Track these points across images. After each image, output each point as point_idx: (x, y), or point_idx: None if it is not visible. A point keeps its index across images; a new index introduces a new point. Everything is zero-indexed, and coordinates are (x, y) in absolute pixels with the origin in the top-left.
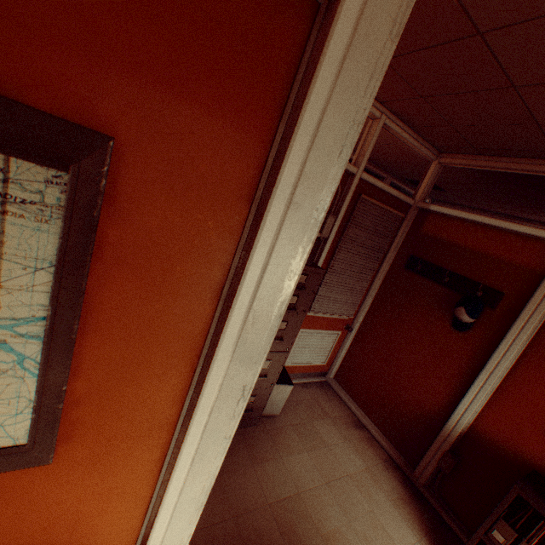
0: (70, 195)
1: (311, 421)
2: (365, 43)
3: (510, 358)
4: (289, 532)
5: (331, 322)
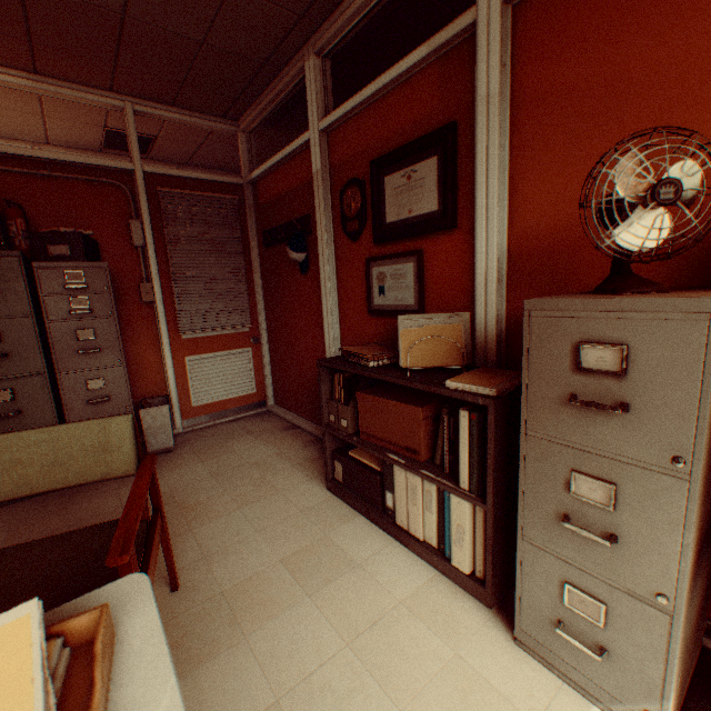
0: None
1: (224, 442)
2: None
3: (327, 267)
4: None
5: (228, 340)
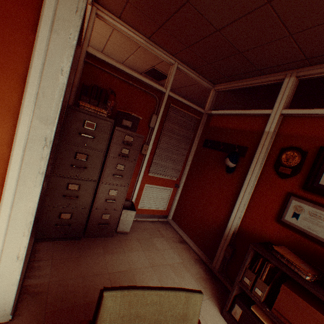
0: None
1: (151, 238)
2: None
3: (253, 180)
4: None
5: (165, 181)
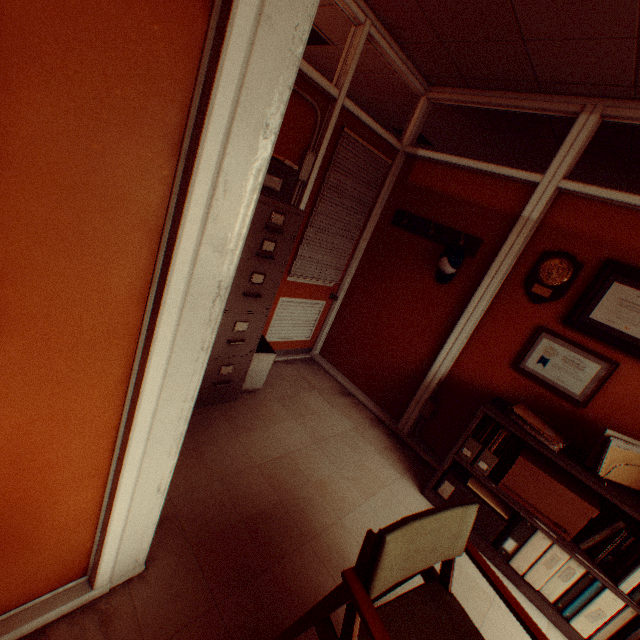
0: None
1: (297, 394)
2: None
3: (485, 303)
4: (280, 485)
5: (315, 290)
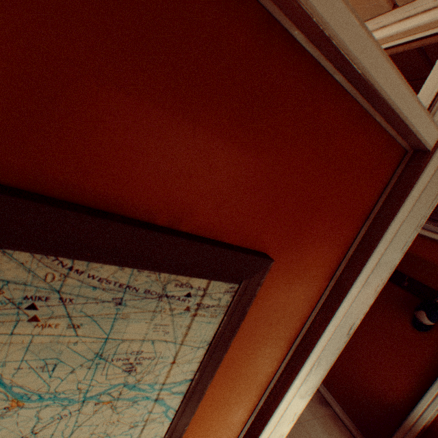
0: (236, 298)
1: None
2: (437, 177)
3: None
4: None
5: None
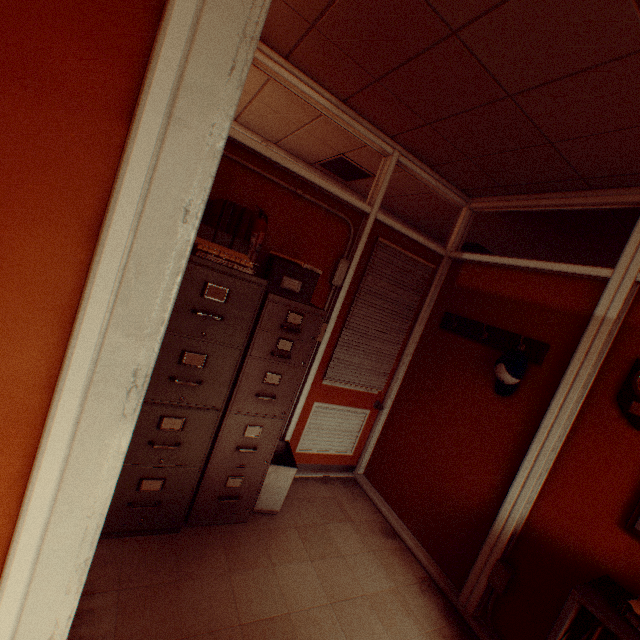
0: None
1: (324, 524)
2: None
3: (563, 423)
4: None
5: (356, 396)
